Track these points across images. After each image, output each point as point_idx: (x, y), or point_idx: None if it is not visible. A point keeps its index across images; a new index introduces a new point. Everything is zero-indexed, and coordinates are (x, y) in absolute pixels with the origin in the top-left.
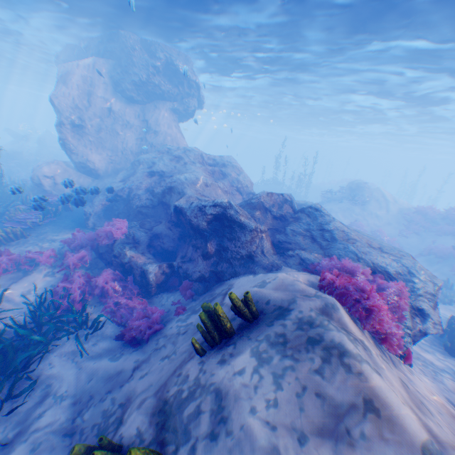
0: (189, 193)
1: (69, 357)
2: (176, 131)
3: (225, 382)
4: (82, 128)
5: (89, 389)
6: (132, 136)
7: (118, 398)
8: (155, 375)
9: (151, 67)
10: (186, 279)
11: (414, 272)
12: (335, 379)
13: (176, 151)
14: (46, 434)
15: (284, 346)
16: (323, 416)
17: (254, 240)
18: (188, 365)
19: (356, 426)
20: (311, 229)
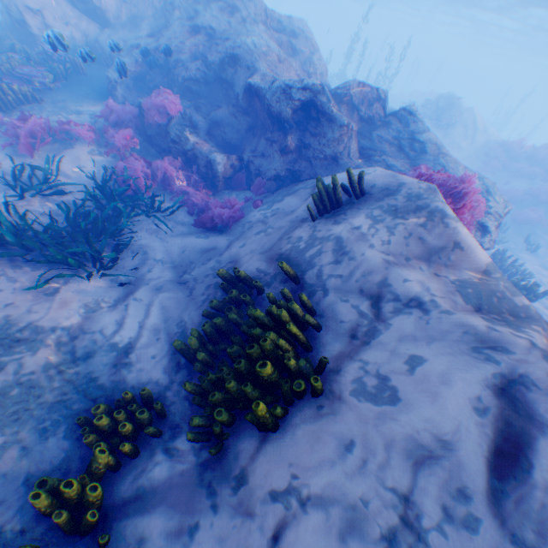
0: (261, 67)
1: (153, 235)
2: None
3: (344, 233)
4: None
5: (185, 258)
6: None
7: (223, 260)
8: (257, 244)
9: None
10: (259, 177)
11: (491, 193)
12: (435, 230)
13: None
14: (162, 282)
15: (394, 211)
16: (423, 249)
17: (342, 139)
18: (297, 232)
19: (445, 254)
20: (400, 139)
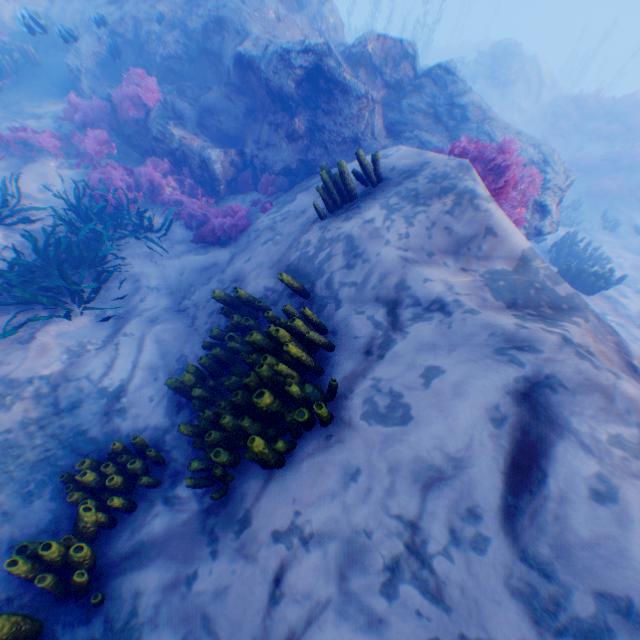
0: (253, 30)
1: (145, 259)
2: None
3: (356, 231)
4: None
5: (185, 282)
6: None
7: (226, 280)
8: (264, 256)
9: None
10: (266, 174)
11: (550, 163)
12: (463, 216)
13: None
14: (159, 313)
15: (415, 198)
16: (449, 240)
17: (361, 114)
18: (306, 236)
19: (476, 244)
20: (436, 106)
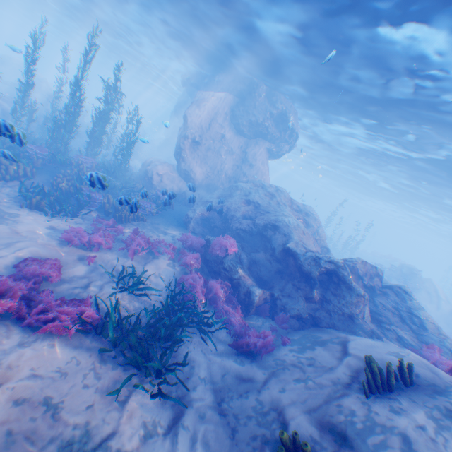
0: (293, 236)
1: (197, 346)
2: (266, 168)
3: (409, 430)
4: (197, 143)
5: (224, 381)
6: (230, 161)
7: (263, 401)
8: (299, 395)
9: (268, 113)
10: (284, 312)
11: None
12: None
13: (270, 189)
14: (205, 407)
15: None
16: None
17: (357, 303)
18: (346, 400)
19: None
20: (399, 309)
